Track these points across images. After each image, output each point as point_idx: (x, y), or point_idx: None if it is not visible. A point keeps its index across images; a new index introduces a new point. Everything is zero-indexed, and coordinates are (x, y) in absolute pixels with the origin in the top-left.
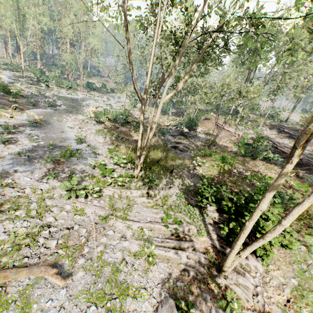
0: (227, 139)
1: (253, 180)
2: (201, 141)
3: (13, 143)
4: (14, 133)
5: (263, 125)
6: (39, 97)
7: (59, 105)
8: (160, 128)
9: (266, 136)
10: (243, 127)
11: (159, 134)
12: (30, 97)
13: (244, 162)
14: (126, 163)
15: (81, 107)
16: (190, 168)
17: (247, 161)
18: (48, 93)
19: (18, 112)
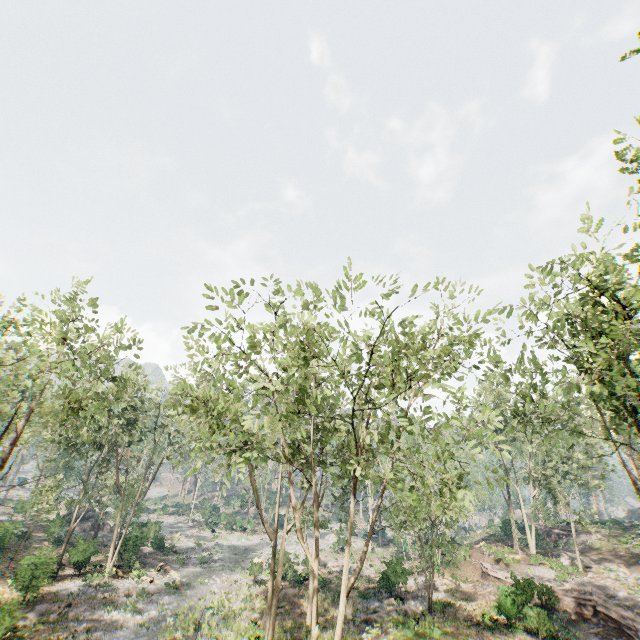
0: (492, 598)
1: None
2: (425, 605)
3: (140, 613)
4: (146, 601)
5: (611, 559)
6: (195, 550)
7: (215, 560)
8: (368, 588)
9: (589, 582)
10: (538, 566)
11: (358, 599)
12: (183, 552)
13: (474, 636)
14: None
15: (246, 560)
16: None
17: (481, 635)
18: (209, 542)
19: (161, 575)
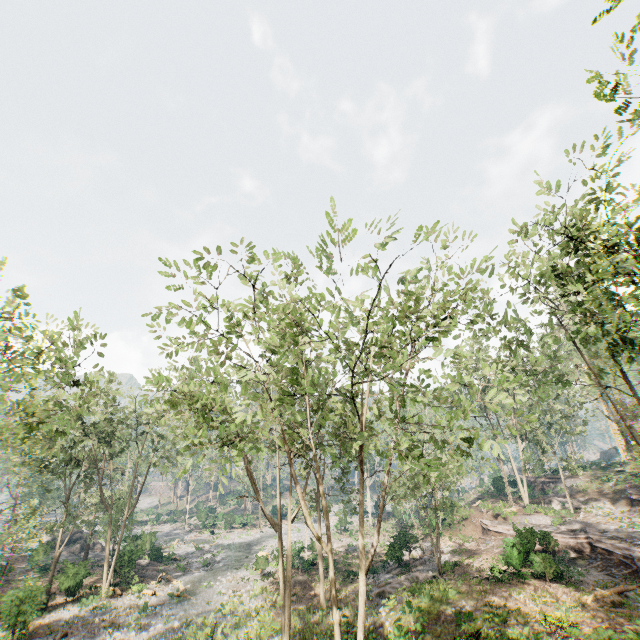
0: (496, 552)
1: (479, 622)
2: (434, 569)
3: (146, 629)
4: (150, 615)
5: (597, 498)
6: (195, 554)
7: (218, 561)
8: (376, 563)
9: (582, 522)
10: (534, 515)
11: (368, 575)
12: (184, 558)
13: (487, 591)
14: (280, 636)
15: (250, 555)
16: (376, 625)
17: (493, 589)
18: (209, 544)
19: (163, 585)
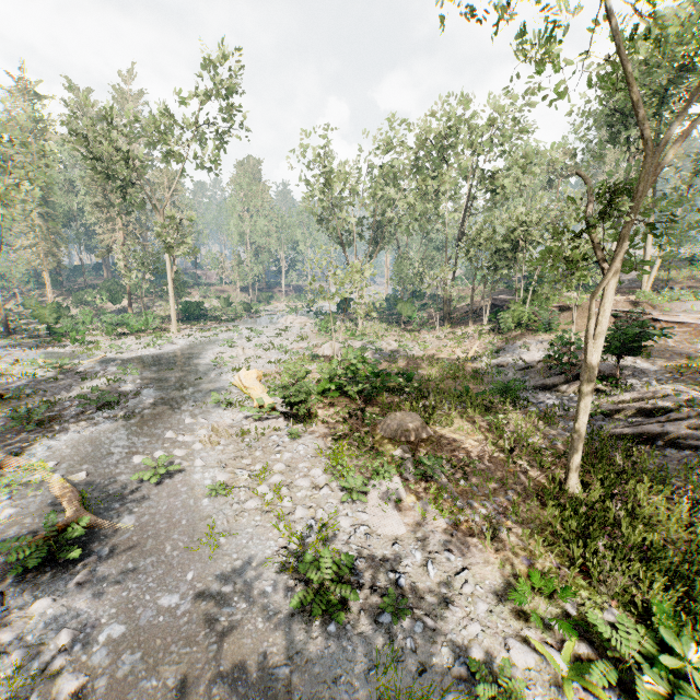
0: None
1: None
2: (672, 382)
3: None
4: None
5: None
6: (60, 381)
7: (136, 393)
8: (467, 373)
9: None
10: (694, 302)
11: (496, 396)
12: (29, 393)
13: None
14: None
15: (203, 375)
16: None
17: None
18: (86, 360)
19: None
